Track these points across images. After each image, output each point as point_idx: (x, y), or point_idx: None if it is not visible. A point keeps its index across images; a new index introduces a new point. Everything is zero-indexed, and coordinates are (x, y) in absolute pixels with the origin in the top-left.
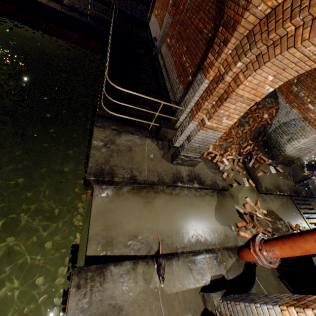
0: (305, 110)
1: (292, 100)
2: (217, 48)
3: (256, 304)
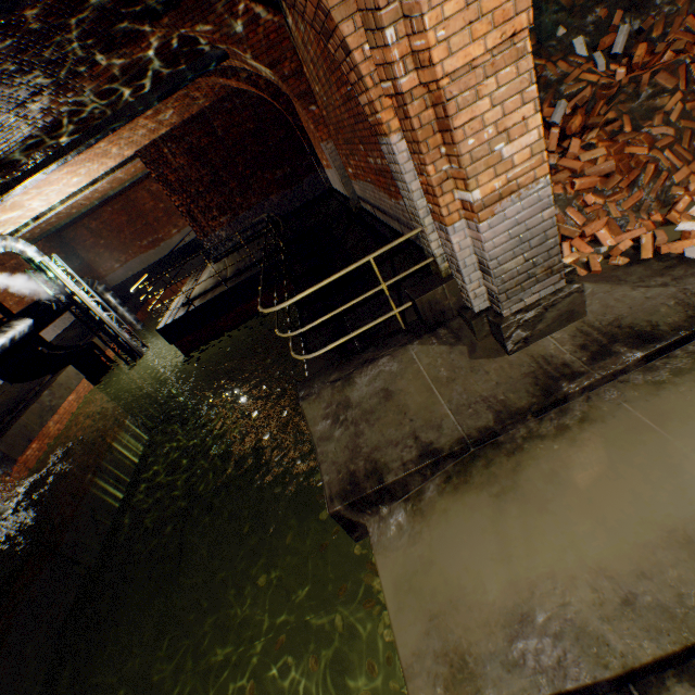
0: None
1: None
2: (352, 75)
3: None
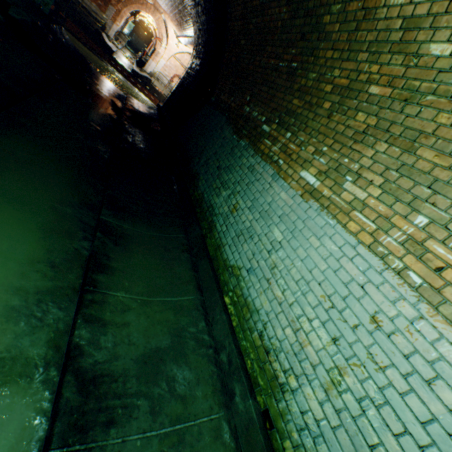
0: None
1: None
2: (117, 1)
3: (149, 62)
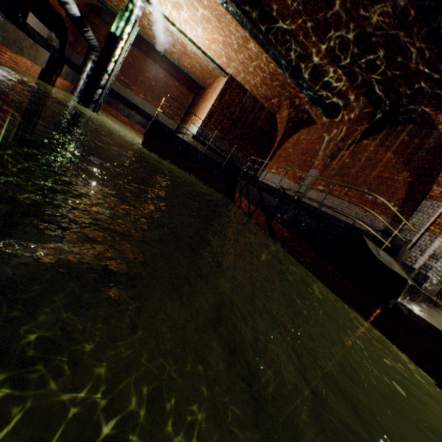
0: None
1: None
2: None
3: None
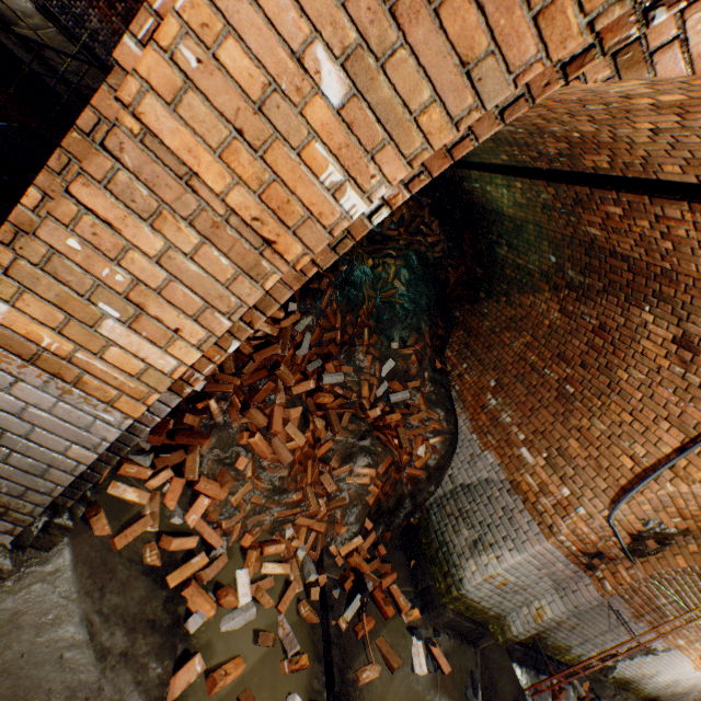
0: (515, 461)
1: (486, 427)
2: None
3: None
